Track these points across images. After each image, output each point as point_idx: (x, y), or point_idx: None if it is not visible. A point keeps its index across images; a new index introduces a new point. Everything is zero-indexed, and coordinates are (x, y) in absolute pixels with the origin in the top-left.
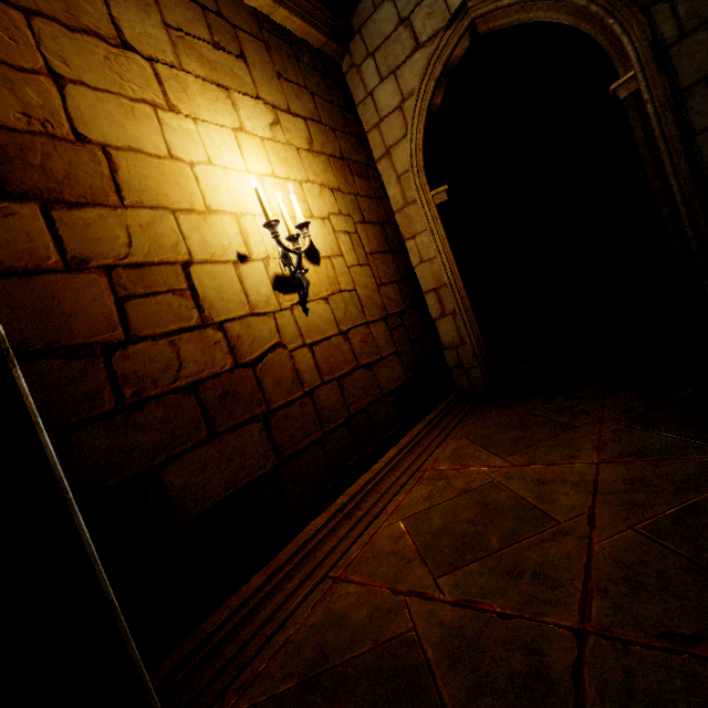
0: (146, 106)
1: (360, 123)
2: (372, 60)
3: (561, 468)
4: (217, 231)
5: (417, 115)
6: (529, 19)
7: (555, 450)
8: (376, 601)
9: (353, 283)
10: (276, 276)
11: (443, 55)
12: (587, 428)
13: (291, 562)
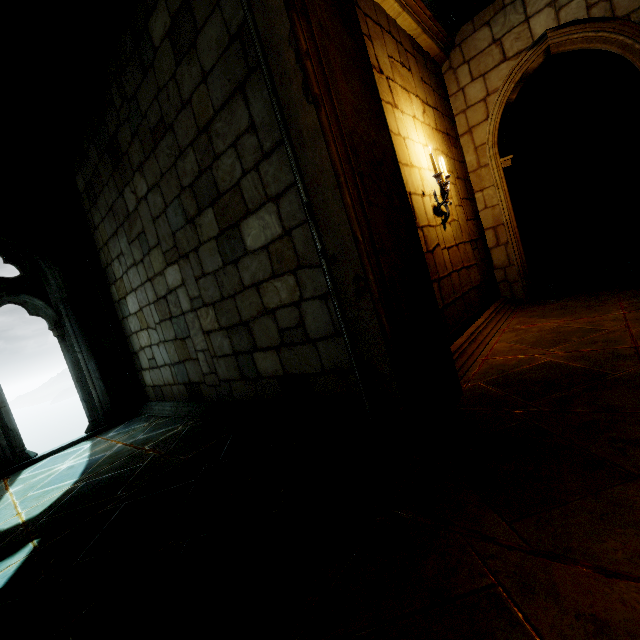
0: (390, 106)
1: (451, 109)
2: (467, 66)
3: (601, 317)
4: (415, 177)
5: (497, 106)
6: (589, 47)
7: (593, 313)
8: (517, 359)
9: (457, 216)
10: (433, 206)
11: (523, 67)
12: (611, 304)
13: (457, 352)
